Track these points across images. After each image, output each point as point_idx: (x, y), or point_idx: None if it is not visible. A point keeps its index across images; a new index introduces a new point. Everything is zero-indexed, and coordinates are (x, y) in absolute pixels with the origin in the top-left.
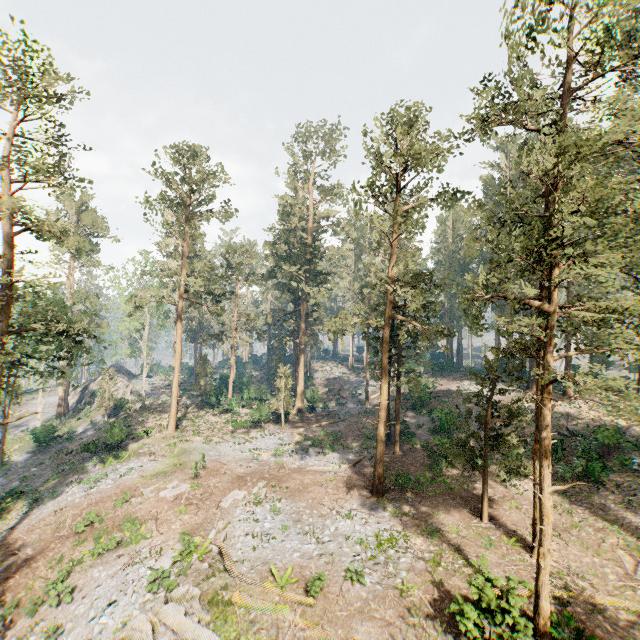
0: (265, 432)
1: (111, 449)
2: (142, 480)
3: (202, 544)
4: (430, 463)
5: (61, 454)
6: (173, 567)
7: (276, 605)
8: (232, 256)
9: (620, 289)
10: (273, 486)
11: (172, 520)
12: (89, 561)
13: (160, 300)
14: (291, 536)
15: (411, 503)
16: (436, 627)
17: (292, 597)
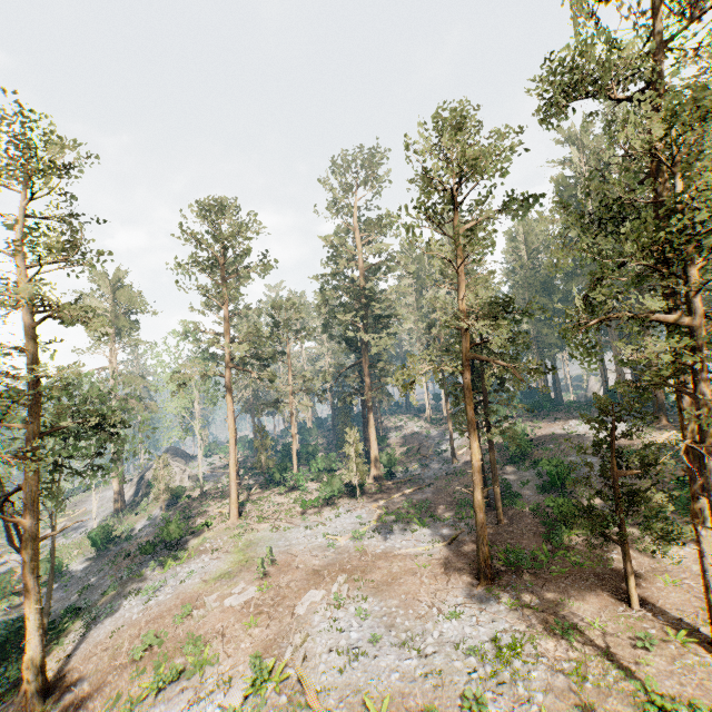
0: (339, 510)
1: (170, 548)
2: (204, 585)
3: (277, 667)
4: (546, 532)
5: (119, 558)
6: (245, 702)
7: None
8: (278, 313)
9: None
10: (356, 580)
11: (240, 636)
12: (149, 697)
13: (204, 373)
14: (385, 649)
15: (531, 589)
16: None
17: None
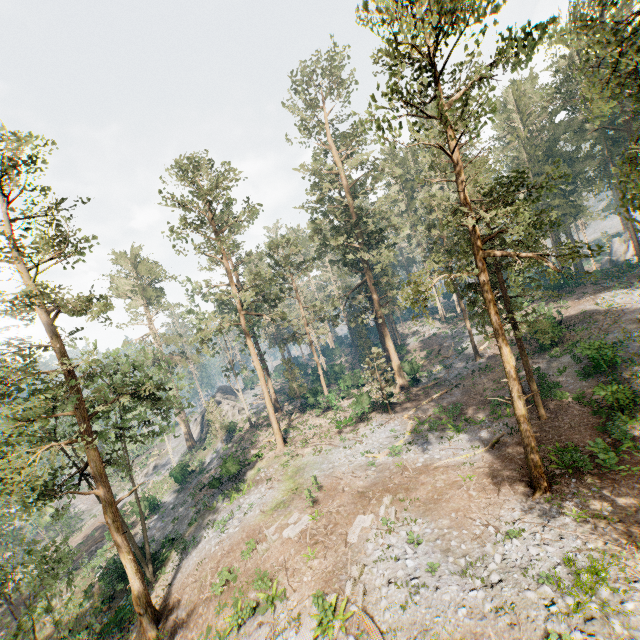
0: (373, 425)
1: (233, 480)
2: (264, 517)
3: (340, 603)
4: (600, 424)
5: (197, 489)
6: None
7: None
8: (276, 252)
9: None
10: (401, 500)
11: (302, 569)
12: (233, 631)
13: (222, 325)
14: (445, 578)
15: (598, 494)
16: None
17: None
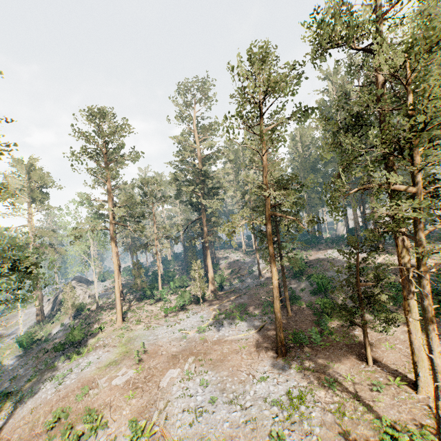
0: (189, 313)
1: (75, 346)
2: (98, 371)
3: (148, 426)
4: (316, 320)
5: (40, 354)
6: None
7: None
8: (145, 186)
9: None
10: (200, 360)
11: (123, 406)
12: None
13: (95, 228)
14: (219, 406)
15: (309, 357)
16: None
17: None
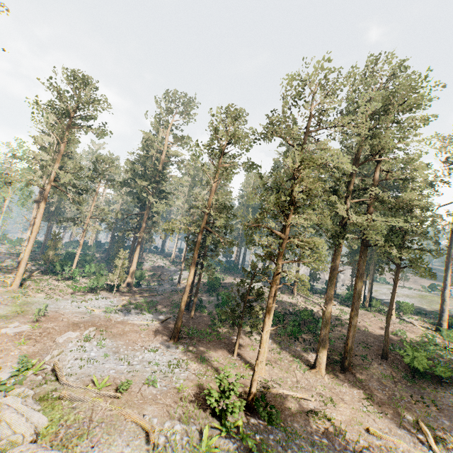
0: (99, 296)
1: None
2: None
3: (38, 365)
4: (211, 324)
5: None
6: (10, 379)
7: (93, 398)
8: (99, 163)
9: (320, 236)
10: (101, 331)
11: (12, 349)
12: None
13: (30, 182)
14: (110, 361)
15: (194, 345)
16: (194, 407)
17: (106, 394)
